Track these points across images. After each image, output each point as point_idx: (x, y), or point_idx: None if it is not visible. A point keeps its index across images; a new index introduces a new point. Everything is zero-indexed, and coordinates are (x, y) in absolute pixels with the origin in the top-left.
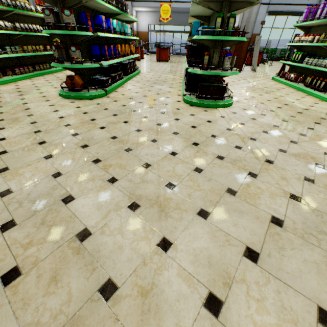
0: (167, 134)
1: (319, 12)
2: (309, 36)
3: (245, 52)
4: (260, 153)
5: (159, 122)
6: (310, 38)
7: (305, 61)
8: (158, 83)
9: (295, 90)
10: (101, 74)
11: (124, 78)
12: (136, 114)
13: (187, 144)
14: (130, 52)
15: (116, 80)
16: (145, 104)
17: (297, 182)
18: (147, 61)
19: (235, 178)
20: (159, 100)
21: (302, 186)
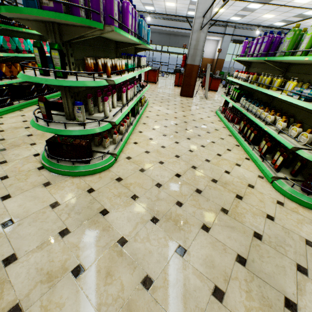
0: None
1: (252, 48)
2: (244, 74)
3: (195, 79)
4: None
5: None
6: (245, 76)
7: (241, 100)
8: None
9: (228, 133)
10: None
11: (16, 104)
12: None
13: None
14: None
15: None
16: None
17: None
18: None
19: None
20: (8, 151)
21: None
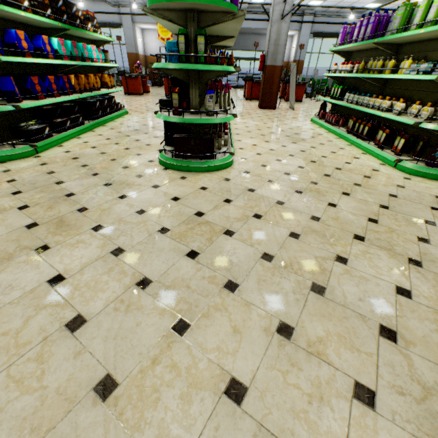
0: (81, 230)
1: (356, 32)
2: (348, 64)
3: (278, 85)
4: (226, 264)
5: (86, 204)
6: (349, 67)
7: (346, 97)
8: (141, 130)
9: (335, 137)
10: (39, 120)
11: (86, 124)
12: (58, 189)
13: (102, 252)
14: (104, 85)
15: (65, 129)
16: (91, 168)
17: (260, 338)
18: (153, 96)
19: (140, 339)
20: (120, 160)
21: (264, 350)
